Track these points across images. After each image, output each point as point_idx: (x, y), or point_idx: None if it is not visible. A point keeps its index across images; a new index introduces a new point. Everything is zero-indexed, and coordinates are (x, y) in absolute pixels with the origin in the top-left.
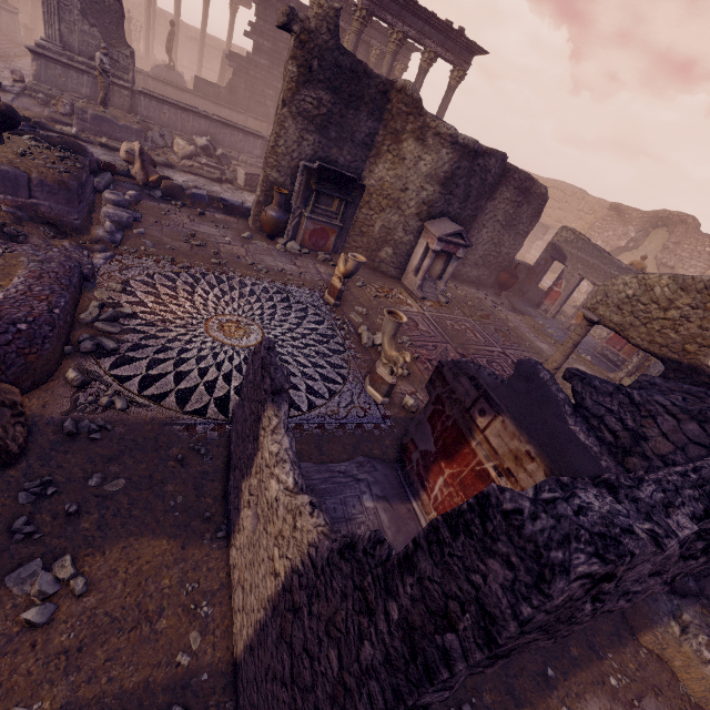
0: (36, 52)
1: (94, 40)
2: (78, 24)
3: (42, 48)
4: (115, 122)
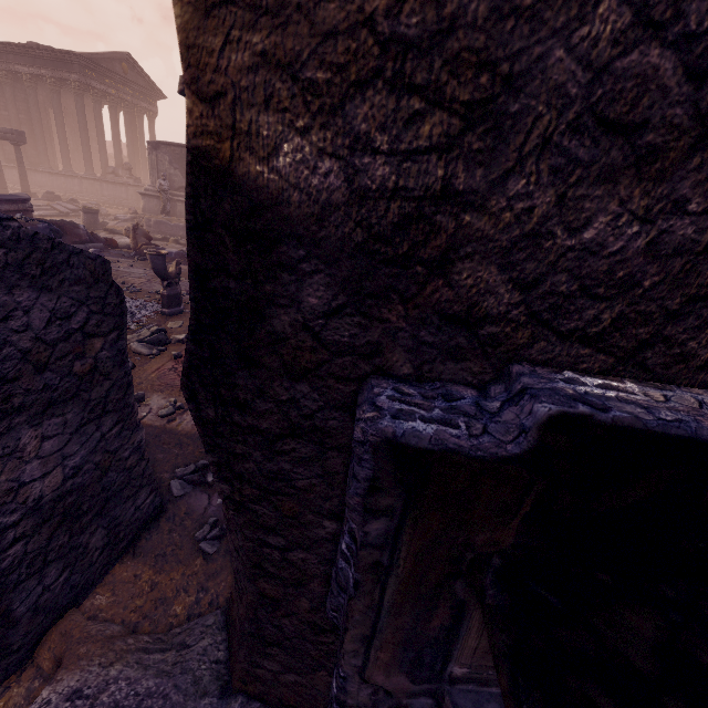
0: (143, 194)
1: (177, 178)
2: (168, 171)
3: (148, 191)
4: (169, 223)
